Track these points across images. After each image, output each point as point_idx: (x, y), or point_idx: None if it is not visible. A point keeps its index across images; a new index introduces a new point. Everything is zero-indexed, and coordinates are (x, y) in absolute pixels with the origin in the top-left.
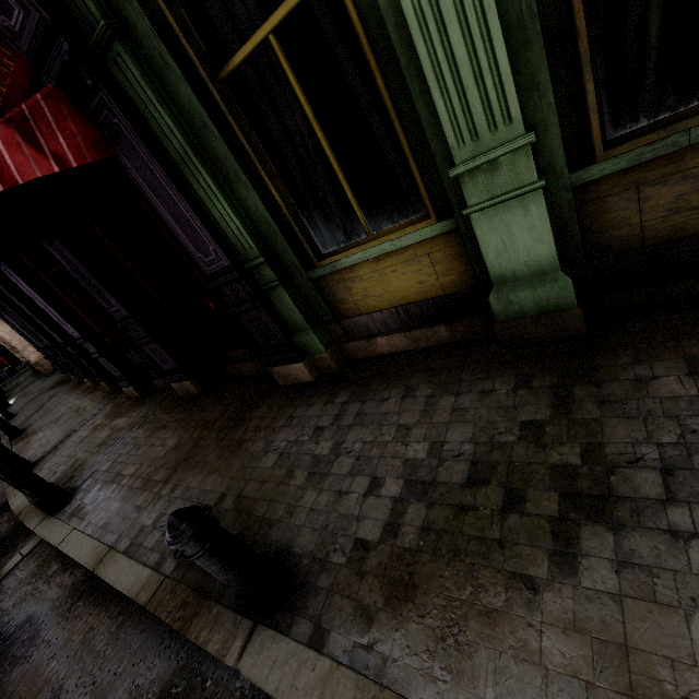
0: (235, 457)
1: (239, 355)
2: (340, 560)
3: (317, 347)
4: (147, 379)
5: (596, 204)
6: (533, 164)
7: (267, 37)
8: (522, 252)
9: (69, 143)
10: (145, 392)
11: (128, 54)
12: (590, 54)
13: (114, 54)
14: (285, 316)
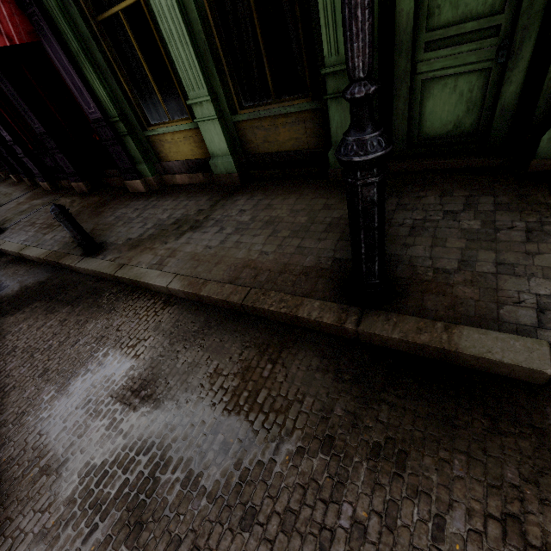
0: (97, 217)
1: (113, 173)
2: (120, 243)
3: (148, 174)
4: (57, 180)
5: (243, 131)
6: (213, 108)
7: (118, 12)
8: (217, 144)
9: (15, 30)
10: (55, 188)
11: None
12: (231, 71)
13: None
14: (132, 153)
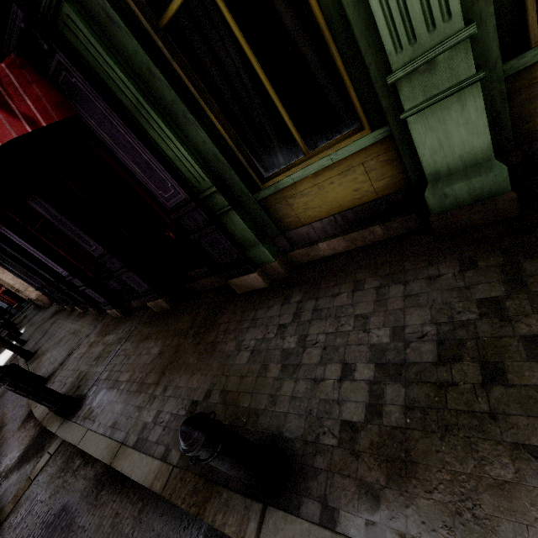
0: (212, 357)
1: (199, 273)
2: (331, 442)
3: (267, 258)
4: (126, 301)
5: (527, 91)
6: (471, 57)
7: None
8: (457, 147)
9: (36, 105)
10: (126, 312)
11: (76, 14)
12: None
13: (63, 16)
14: (238, 235)
